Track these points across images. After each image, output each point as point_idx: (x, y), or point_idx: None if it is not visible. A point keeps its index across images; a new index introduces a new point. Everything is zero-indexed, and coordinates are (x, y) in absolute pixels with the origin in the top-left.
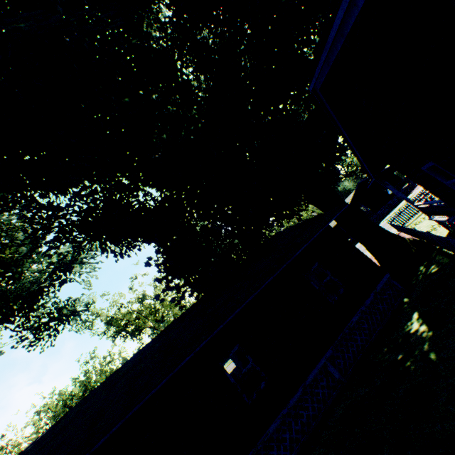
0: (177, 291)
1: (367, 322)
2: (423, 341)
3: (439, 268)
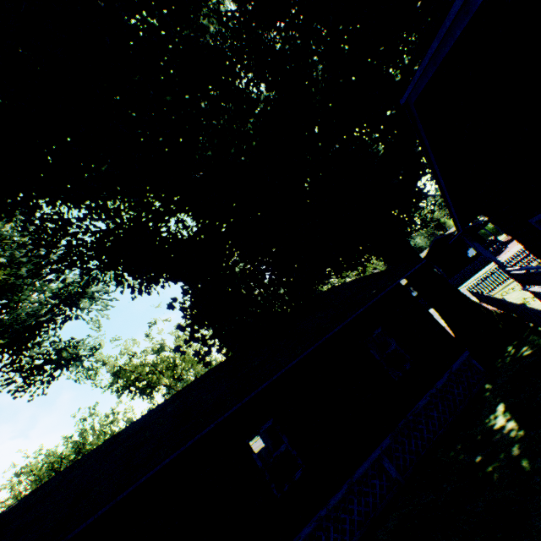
0: (203, 344)
1: (436, 409)
2: (511, 442)
3: (534, 351)
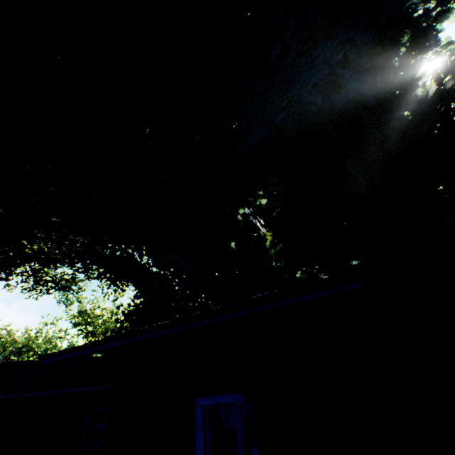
0: None
1: None
2: None
3: None
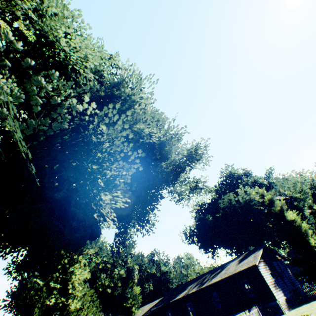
0: None
1: None
2: None
3: None
